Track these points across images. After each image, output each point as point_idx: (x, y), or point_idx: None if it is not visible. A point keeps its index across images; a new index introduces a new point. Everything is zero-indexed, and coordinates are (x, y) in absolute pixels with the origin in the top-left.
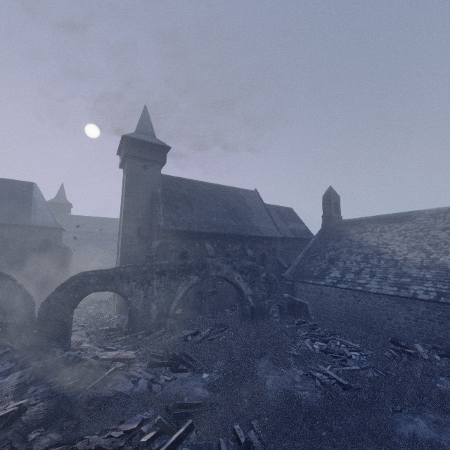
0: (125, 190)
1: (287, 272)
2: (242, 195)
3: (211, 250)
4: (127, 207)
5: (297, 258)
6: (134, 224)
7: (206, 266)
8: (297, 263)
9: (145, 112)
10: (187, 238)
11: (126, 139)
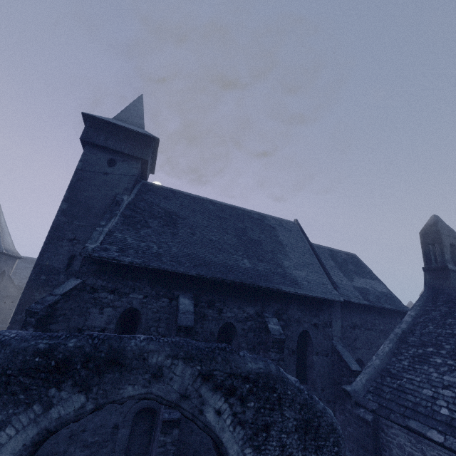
0: (66, 192)
1: (359, 383)
2: (273, 225)
3: (188, 313)
4: (62, 217)
5: (380, 351)
6: (66, 248)
7: (119, 363)
8: (379, 363)
9: (139, 102)
10: (144, 282)
11: (90, 120)
